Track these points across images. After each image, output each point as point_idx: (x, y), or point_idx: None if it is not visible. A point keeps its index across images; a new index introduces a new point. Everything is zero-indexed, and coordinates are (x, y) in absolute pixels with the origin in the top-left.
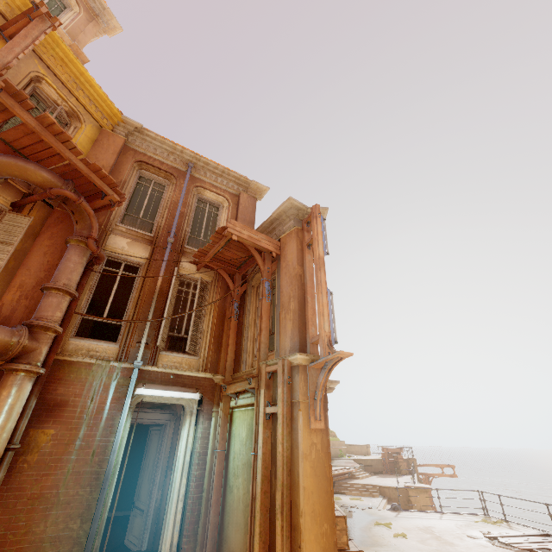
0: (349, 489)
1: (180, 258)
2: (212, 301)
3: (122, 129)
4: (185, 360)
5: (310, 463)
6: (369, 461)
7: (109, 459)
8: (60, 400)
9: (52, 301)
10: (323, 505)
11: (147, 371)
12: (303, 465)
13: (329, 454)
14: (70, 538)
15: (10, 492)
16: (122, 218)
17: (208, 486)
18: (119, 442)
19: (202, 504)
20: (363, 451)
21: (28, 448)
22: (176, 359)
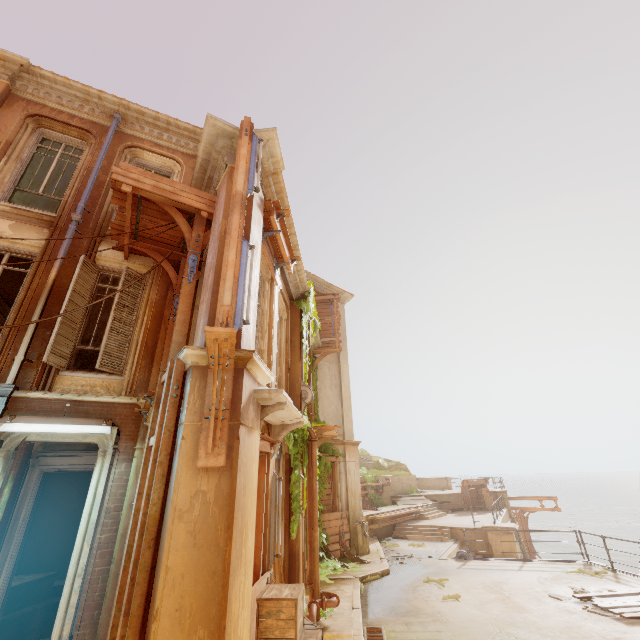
0: (412, 532)
1: (98, 243)
2: (148, 299)
3: (2, 71)
4: (100, 382)
5: (186, 526)
6: (446, 497)
7: None
8: None
9: None
10: (202, 597)
11: (26, 399)
12: (172, 529)
13: (228, 509)
14: None
15: None
16: (11, 195)
17: (119, 554)
18: None
19: (108, 580)
20: (442, 485)
21: None
22: (85, 381)
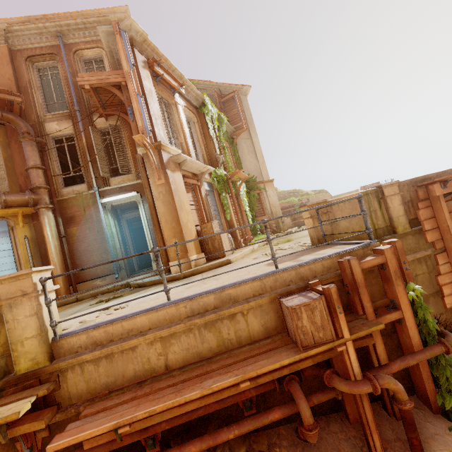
0: None
1: (92, 117)
2: (125, 137)
3: None
4: (125, 179)
5: (160, 201)
6: None
7: (105, 232)
8: (71, 216)
9: (33, 175)
10: (171, 217)
11: (104, 191)
12: (156, 203)
13: (171, 194)
14: (105, 260)
15: (74, 251)
16: (47, 109)
17: None
18: (105, 224)
19: None
20: None
21: (70, 236)
22: (120, 179)
